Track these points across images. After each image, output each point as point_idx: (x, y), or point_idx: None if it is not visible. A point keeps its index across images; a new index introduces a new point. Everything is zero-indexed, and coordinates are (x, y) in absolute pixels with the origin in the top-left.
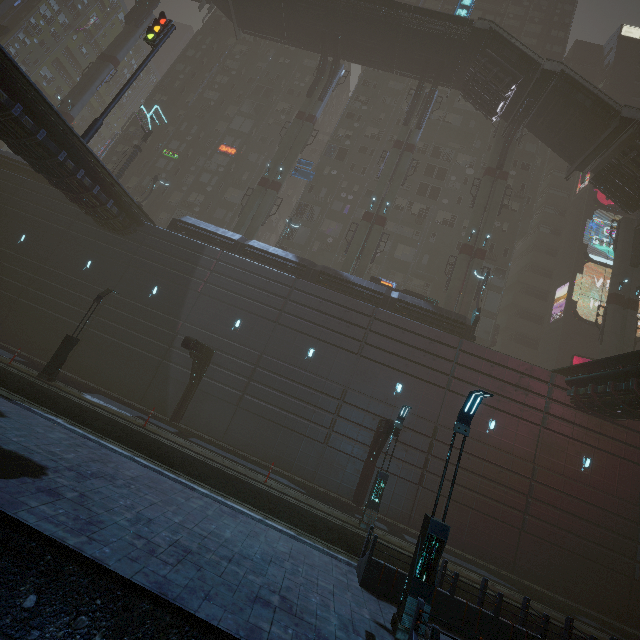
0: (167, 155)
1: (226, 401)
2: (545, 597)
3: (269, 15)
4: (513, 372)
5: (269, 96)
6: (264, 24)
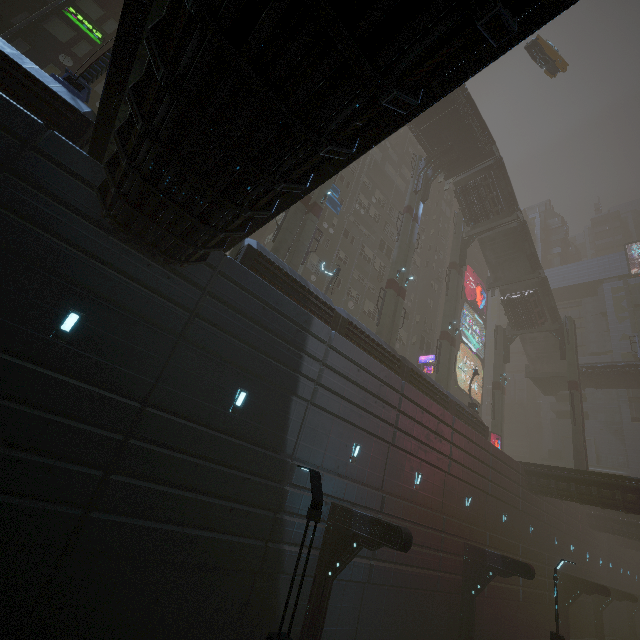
0: (75, 21)
1: (356, 581)
2: None
3: None
4: (509, 468)
5: None
6: None
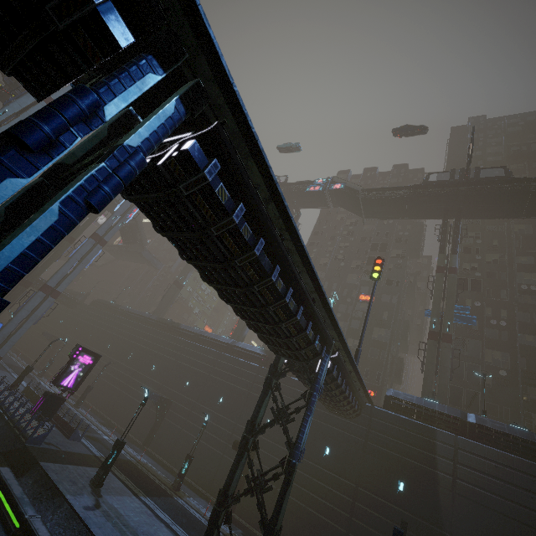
0: None
1: None
2: None
3: (393, 208)
4: None
5: (385, 249)
6: (388, 213)
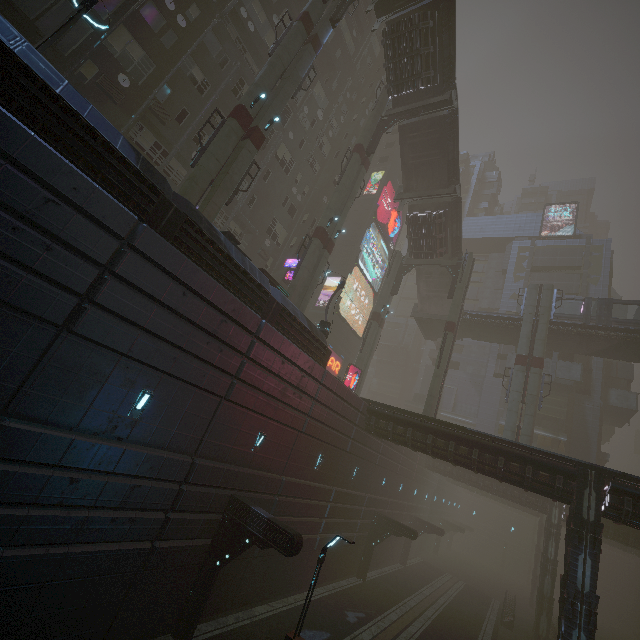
0: None
1: None
2: (329, 611)
3: None
4: (346, 404)
5: None
6: None
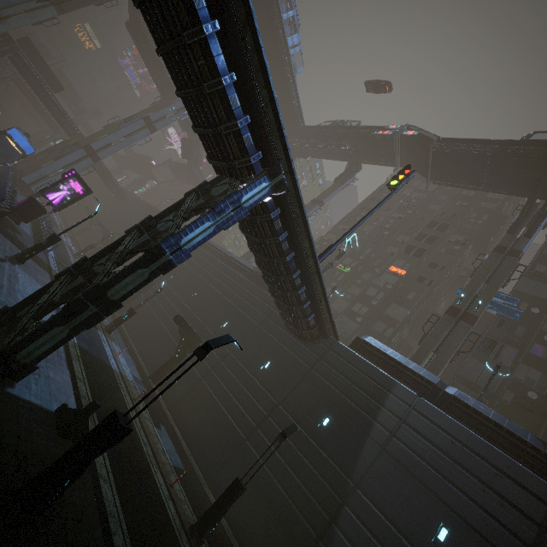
0: (340, 268)
1: None
2: None
3: (469, 169)
4: None
5: (444, 229)
6: (460, 176)
